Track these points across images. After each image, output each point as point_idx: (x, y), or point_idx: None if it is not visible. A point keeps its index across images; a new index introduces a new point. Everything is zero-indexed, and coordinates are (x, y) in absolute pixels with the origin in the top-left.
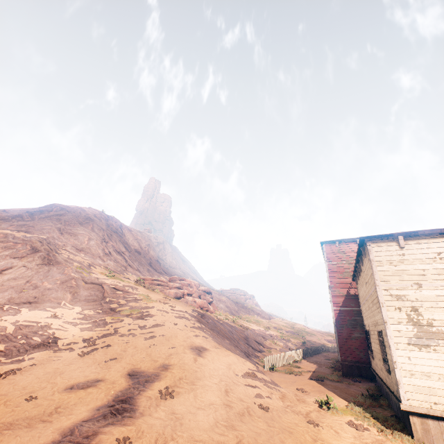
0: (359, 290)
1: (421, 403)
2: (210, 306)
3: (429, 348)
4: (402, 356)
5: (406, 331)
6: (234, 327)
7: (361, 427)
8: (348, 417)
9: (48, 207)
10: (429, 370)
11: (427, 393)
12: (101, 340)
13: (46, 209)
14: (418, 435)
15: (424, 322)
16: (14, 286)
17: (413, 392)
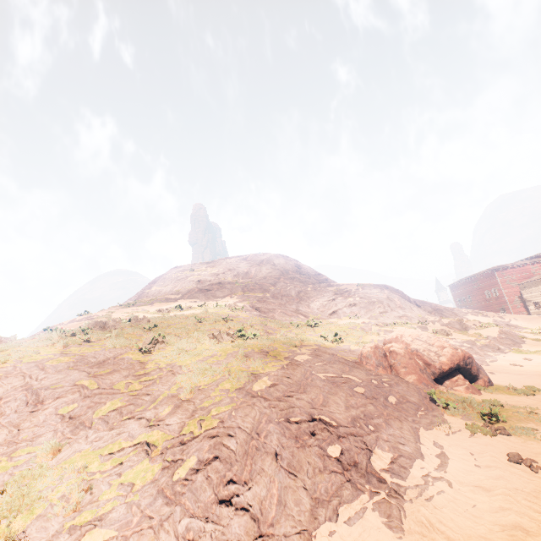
0: (526, 288)
1: None
2: None
3: None
4: None
5: None
6: None
7: None
8: None
9: (291, 259)
10: None
11: None
12: (506, 318)
13: (295, 262)
14: None
15: None
16: (434, 310)
17: None
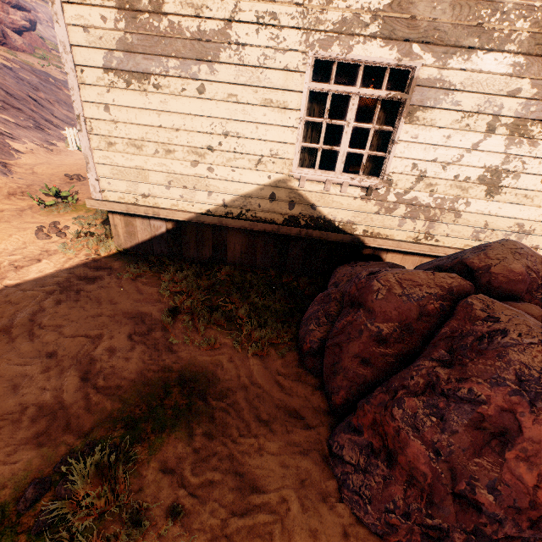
0: None
1: (123, 196)
2: (16, 38)
3: (148, 82)
4: (92, 102)
5: (102, 29)
6: (61, 83)
7: (63, 231)
8: (71, 216)
9: None
10: (141, 134)
11: (134, 180)
12: None
13: None
14: (121, 240)
15: (145, 0)
16: None
17: (112, 178)
